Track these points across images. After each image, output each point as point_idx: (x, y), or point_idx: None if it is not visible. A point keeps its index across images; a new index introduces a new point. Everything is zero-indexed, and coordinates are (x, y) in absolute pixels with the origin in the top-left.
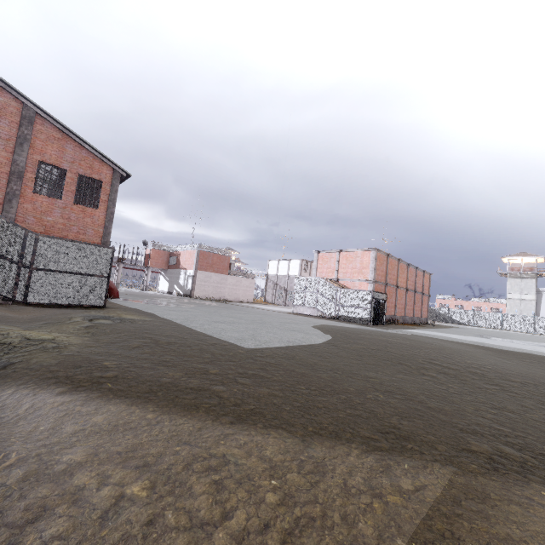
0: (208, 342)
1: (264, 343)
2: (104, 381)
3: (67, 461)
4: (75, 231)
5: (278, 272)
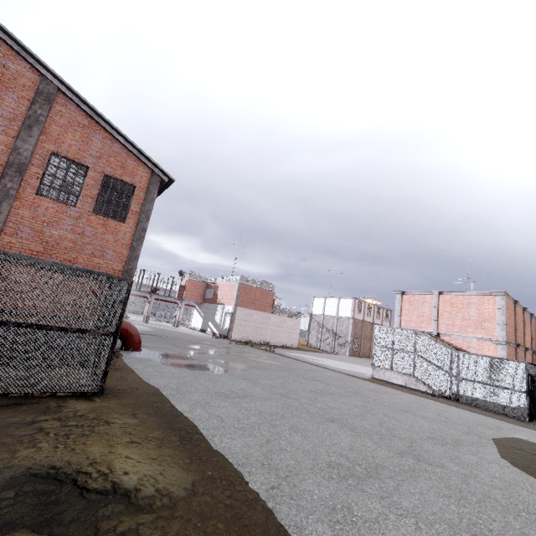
0: None
1: None
2: None
3: None
4: (88, 251)
5: (324, 312)
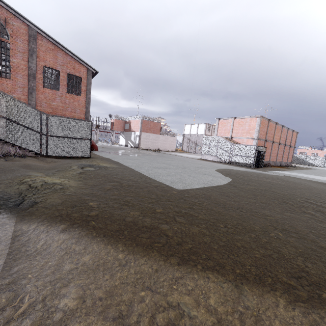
0: (152, 185)
1: (188, 185)
2: (89, 220)
3: (63, 309)
4: (69, 110)
5: (190, 132)
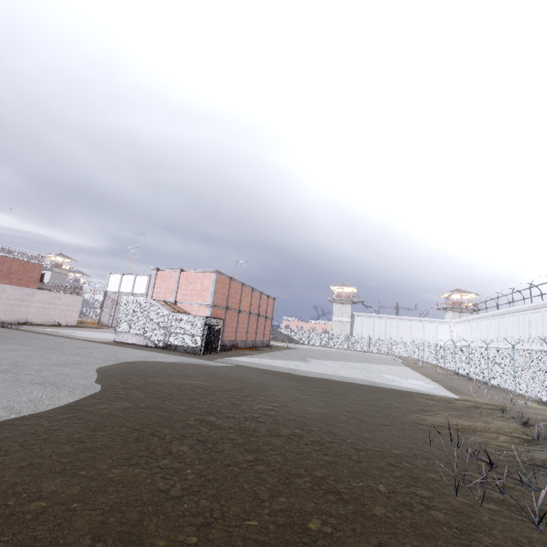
0: None
1: None
2: None
3: None
4: None
5: (120, 289)
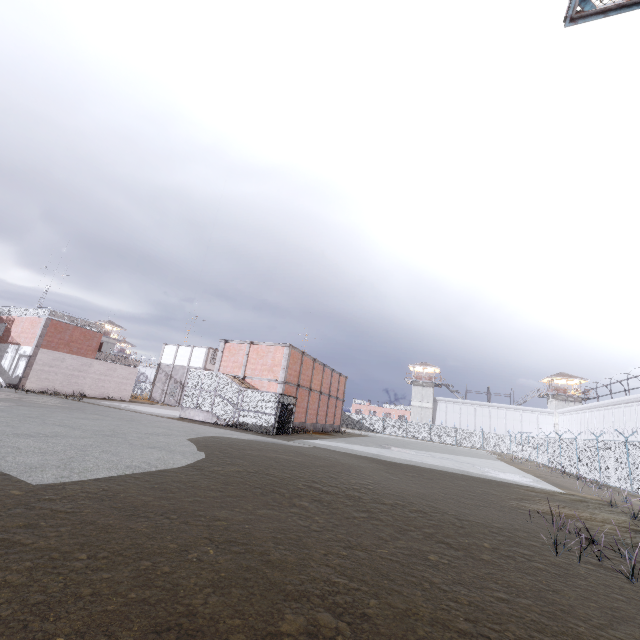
0: None
1: (78, 473)
2: None
3: None
4: None
5: (175, 361)
